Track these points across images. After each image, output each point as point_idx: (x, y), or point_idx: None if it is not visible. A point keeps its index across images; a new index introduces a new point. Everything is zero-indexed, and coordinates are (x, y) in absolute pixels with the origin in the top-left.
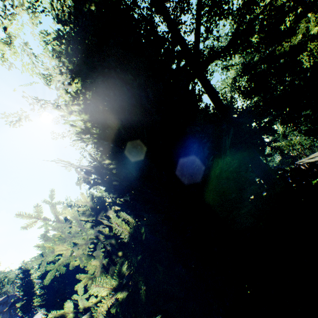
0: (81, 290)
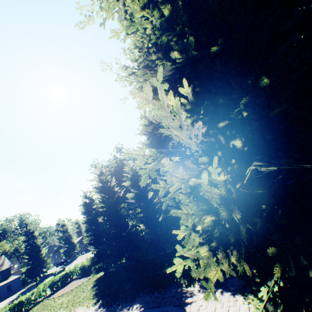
0: (215, 164)
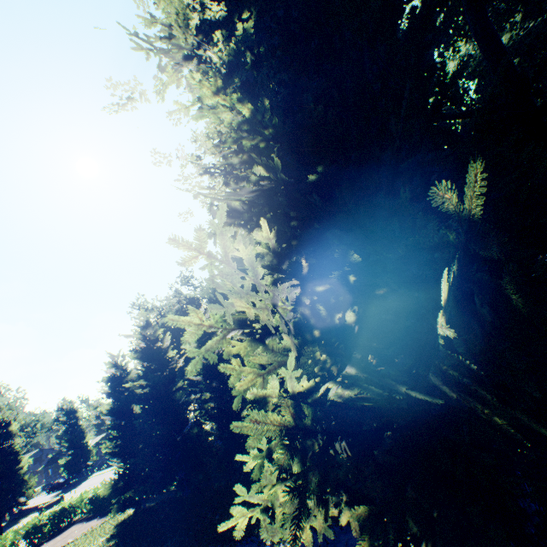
0: (290, 363)
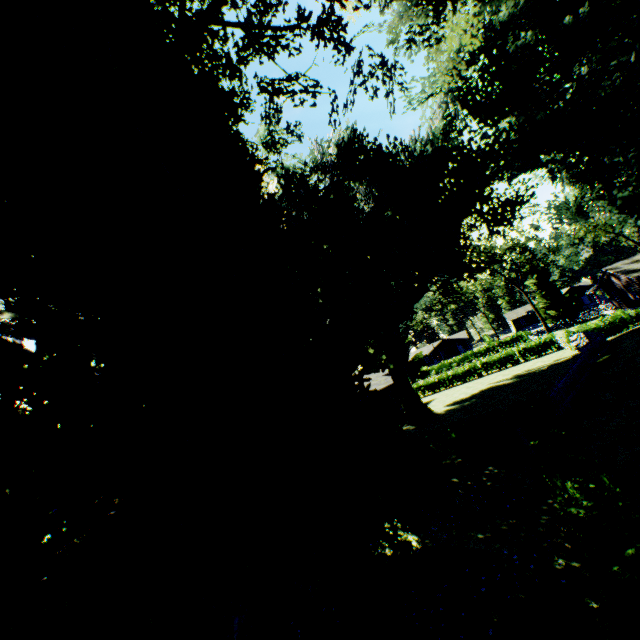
0: None
